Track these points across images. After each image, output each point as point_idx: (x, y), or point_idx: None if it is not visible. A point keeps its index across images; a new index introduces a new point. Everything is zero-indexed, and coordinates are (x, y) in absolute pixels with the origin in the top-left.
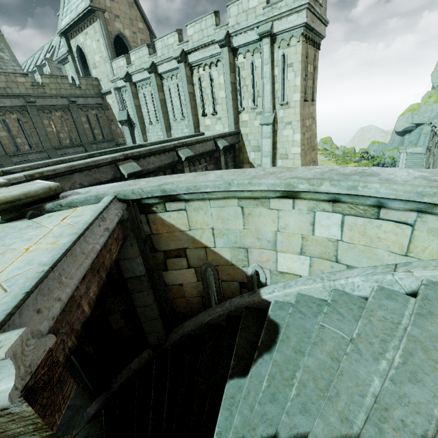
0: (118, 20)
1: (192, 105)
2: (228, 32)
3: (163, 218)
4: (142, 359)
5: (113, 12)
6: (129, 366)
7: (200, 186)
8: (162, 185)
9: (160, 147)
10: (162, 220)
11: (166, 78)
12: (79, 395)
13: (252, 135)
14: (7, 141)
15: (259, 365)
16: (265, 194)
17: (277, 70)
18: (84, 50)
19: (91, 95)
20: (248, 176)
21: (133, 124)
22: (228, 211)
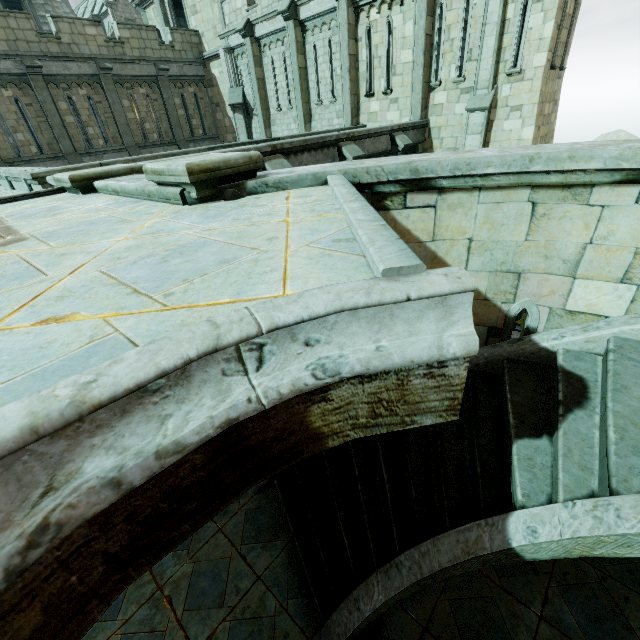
0: None
1: (352, 76)
2: None
3: (396, 219)
4: None
5: None
6: None
7: (478, 164)
8: (413, 162)
9: (318, 138)
10: (395, 223)
11: (312, 29)
12: None
13: (448, 129)
14: (75, 131)
15: (572, 422)
16: (591, 178)
17: (512, 8)
18: None
19: (188, 61)
20: (561, 149)
21: (251, 110)
22: (506, 211)
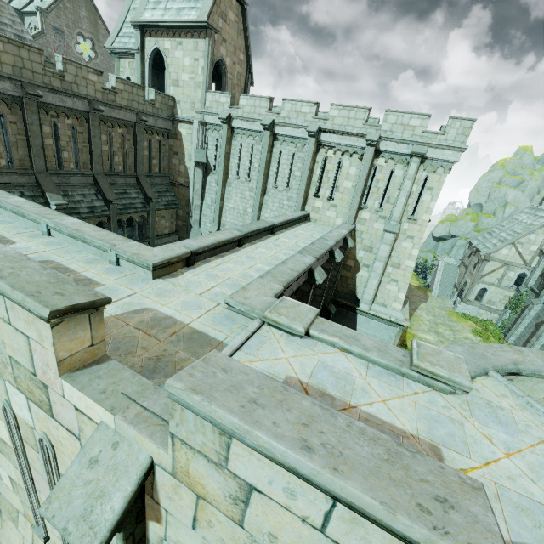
0: (224, 45)
1: (307, 181)
2: (380, 135)
3: None
4: None
5: (222, 34)
6: None
7: (542, 371)
8: (518, 365)
9: (329, 248)
10: None
11: (282, 141)
12: None
13: (367, 234)
14: (50, 152)
15: None
16: None
17: (416, 187)
18: (166, 59)
19: (163, 117)
20: None
21: (209, 169)
22: (539, 386)
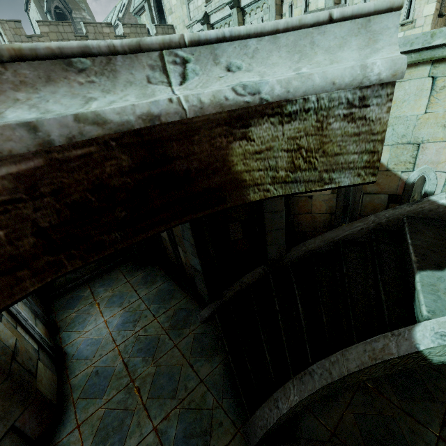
0: None
1: None
2: None
3: None
4: (256, 274)
5: None
6: (240, 280)
7: None
8: None
9: None
10: None
11: (249, 12)
12: (189, 301)
13: None
14: None
15: None
16: None
17: None
18: None
19: None
20: None
21: None
22: (407, 88)
